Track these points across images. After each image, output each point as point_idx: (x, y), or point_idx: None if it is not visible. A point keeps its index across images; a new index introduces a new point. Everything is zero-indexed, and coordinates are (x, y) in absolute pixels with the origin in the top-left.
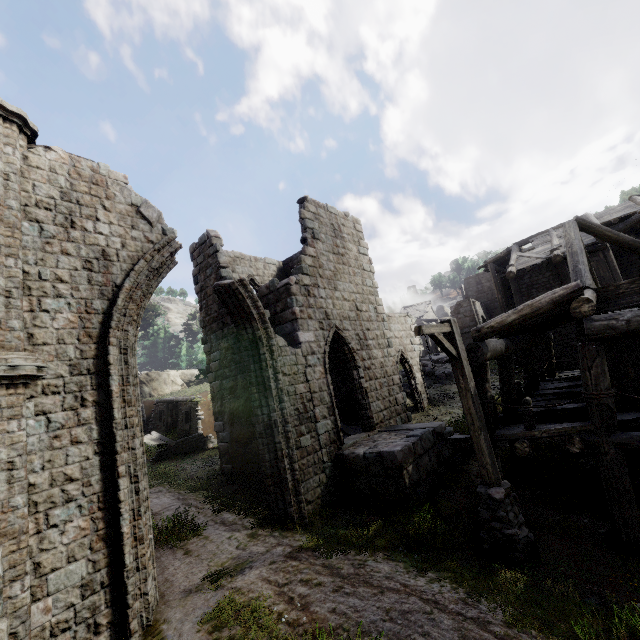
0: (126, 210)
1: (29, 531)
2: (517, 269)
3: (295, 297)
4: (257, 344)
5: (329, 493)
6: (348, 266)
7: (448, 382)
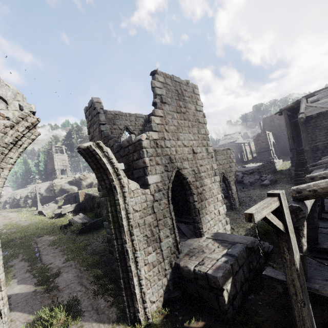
0: None
1: None
2: (306, 115)
3: (146, 150)
4: (113, 192)
5: (169, 291)
6: (188, 121)
7: (251, 187)
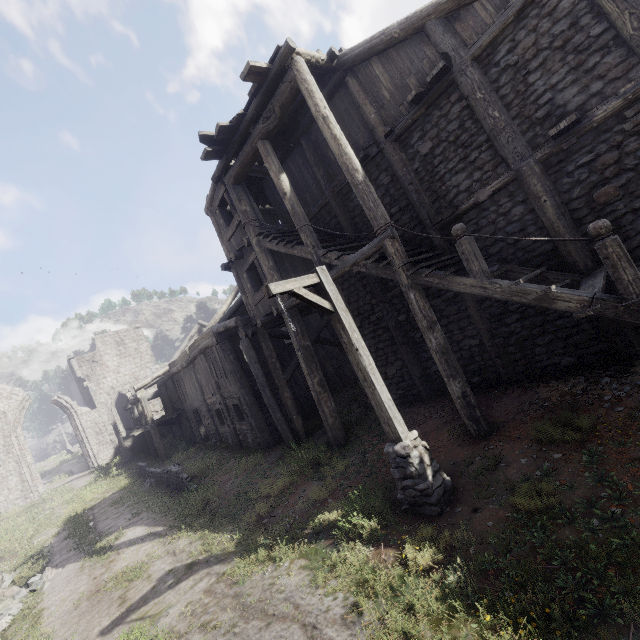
0: (7, 395)
1: (4, 482)
2: None
3: (91, 389)
4: (72, 415)
5: (116, 455)
6: (129, 357)
7: None
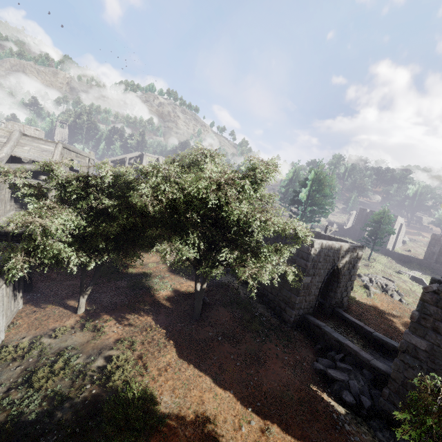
0: None
1: None
2: None
3: None
4: None
5: None
6: None
7: None
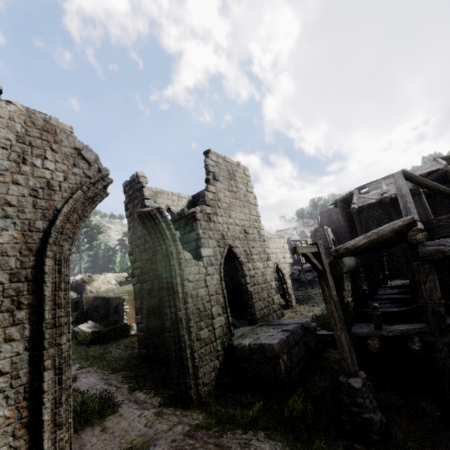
0: (70, 152)
1: None
2: (358, 206)
3: (199, 222)
4: (169, 257)
5: (221, 376)
6: (239, 200)
7: (310, 286)
